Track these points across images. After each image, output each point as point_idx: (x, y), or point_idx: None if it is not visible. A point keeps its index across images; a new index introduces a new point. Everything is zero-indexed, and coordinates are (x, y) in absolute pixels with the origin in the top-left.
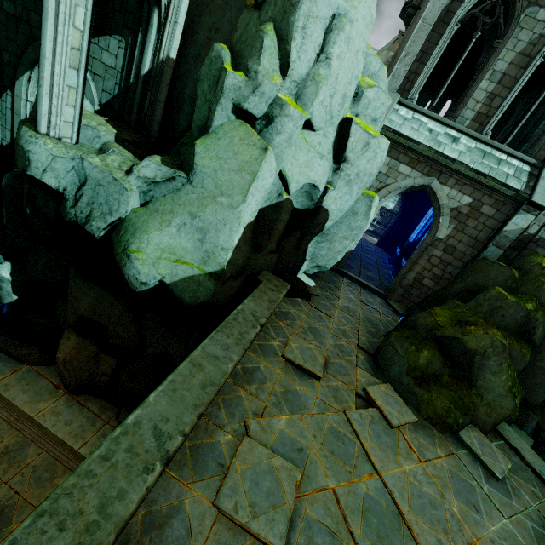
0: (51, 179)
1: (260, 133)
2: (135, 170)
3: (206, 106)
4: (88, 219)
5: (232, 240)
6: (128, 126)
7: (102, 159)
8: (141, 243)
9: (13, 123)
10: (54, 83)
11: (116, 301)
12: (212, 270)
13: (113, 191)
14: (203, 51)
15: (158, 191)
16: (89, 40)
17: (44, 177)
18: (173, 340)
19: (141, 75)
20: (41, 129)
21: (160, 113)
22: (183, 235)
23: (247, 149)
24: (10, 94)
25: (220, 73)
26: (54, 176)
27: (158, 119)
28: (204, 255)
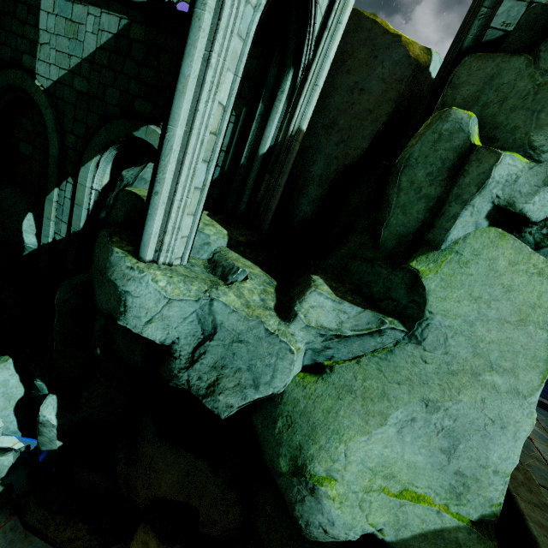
0: (156, 330)
1: (538, 248)
2: (300, 314)
3: (420, 205)
4: (210, 389)
5: (515, 455)
6: (231, 218)
7: (238, 293)
8: (334, 462)
9: (71, 214)
10: (177, 186)
11: (214, 473)
12: (475, 513)
13: (265, 351)
14: (340, 118)
15: (344, 349)
16: (228, 118)
17: (146, 329)
18: (307, 541)
19: (259, 154)
20: (146, 255)
21: (277, 199)
22: (408, 439)
23: (528, 281)
24: (71, 181)
25: (473, 156)
26: (162, 326)
27: (274, 207)
28: (455, 481)
